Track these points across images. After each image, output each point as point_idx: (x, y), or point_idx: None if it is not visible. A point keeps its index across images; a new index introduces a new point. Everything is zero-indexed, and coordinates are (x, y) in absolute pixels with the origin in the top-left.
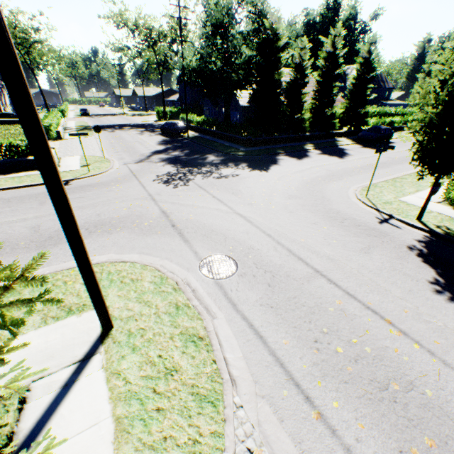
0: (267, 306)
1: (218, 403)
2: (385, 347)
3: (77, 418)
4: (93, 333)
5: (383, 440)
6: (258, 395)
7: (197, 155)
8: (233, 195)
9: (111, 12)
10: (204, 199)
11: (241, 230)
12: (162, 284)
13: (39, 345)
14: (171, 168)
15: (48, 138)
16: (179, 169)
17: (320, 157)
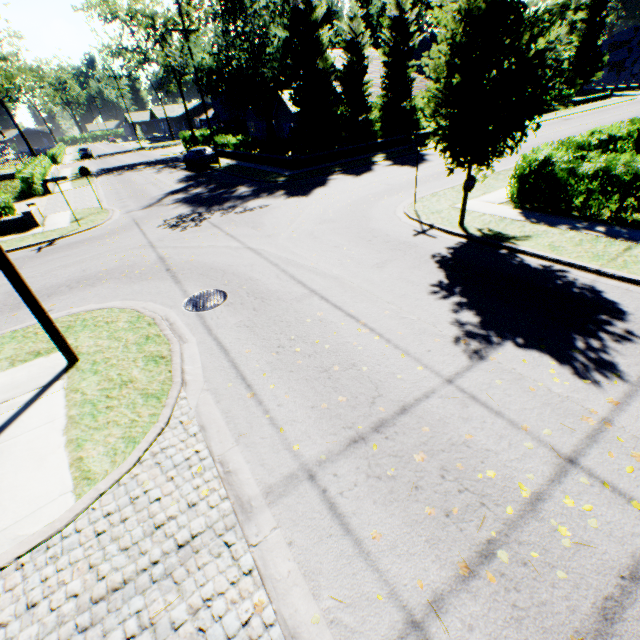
0: (243, 326)
1: (163, 397)
2: (345, 343)
3: (36, 420)
4: (59, 367)
5: (302, 402)
6: (204, 389)
7: (225, 189)
8: (251, 229)
9: None
10: (215, 238)
11: (245, 264)
12: (138, 322)
13: (6, 382)
14: (185, 209)
15: (33, 195)
16: (196, 209)
17: (387, 170)
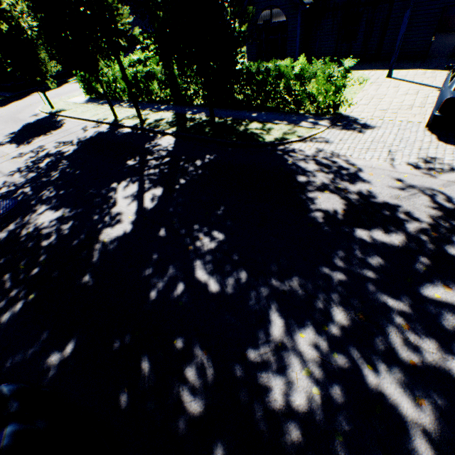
0: None
1: None
2: None
3: None
4: None
5: None
6: None
7: None
8: None
9: None
10: None
11: None
12: None
13: None
14: None
15: None
16: None
17: (68, 86)
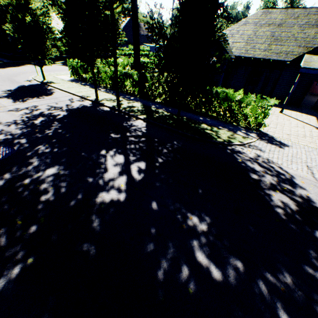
0: None
1: None
2: None
3: None
4: None
5: None
6: None
7: None
8: None
9: None
10: None
11: None
12: None
13: None
14: None
15: None
16: None
17: (55, 66)
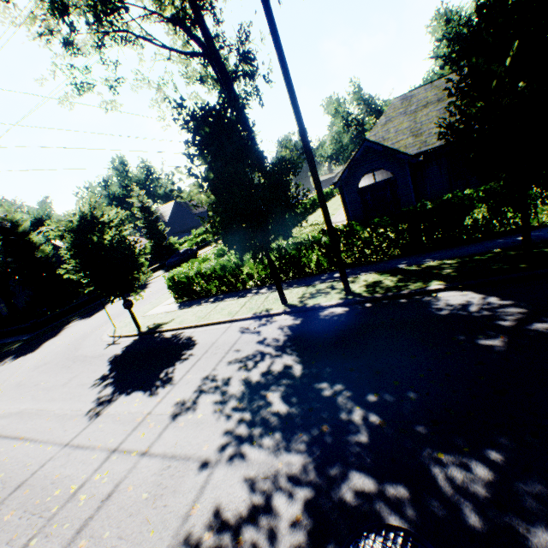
0: None
1: None
2: None
3: None
4: None
5: None
6: None
7: None
8: None
9: None
10: None
11: None
12: None
13: None
14: None
15: None
16: None
17: (116, 304)
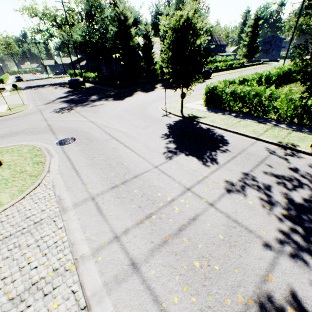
0: (80, 151)
1: (38, 176)
2: (120, 155)
3: None
4: None
5: (97, 176)
6: (57, 173)
7: (86, 97)
8: (93, 114)
9: (24, 6)
10: (76, 117)
11: (87, 127)
12: (33, 149)
13: None
14: (65, 105)
15: None
16: (70, 105)
17: (160, 90)
